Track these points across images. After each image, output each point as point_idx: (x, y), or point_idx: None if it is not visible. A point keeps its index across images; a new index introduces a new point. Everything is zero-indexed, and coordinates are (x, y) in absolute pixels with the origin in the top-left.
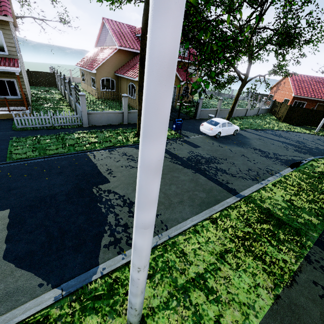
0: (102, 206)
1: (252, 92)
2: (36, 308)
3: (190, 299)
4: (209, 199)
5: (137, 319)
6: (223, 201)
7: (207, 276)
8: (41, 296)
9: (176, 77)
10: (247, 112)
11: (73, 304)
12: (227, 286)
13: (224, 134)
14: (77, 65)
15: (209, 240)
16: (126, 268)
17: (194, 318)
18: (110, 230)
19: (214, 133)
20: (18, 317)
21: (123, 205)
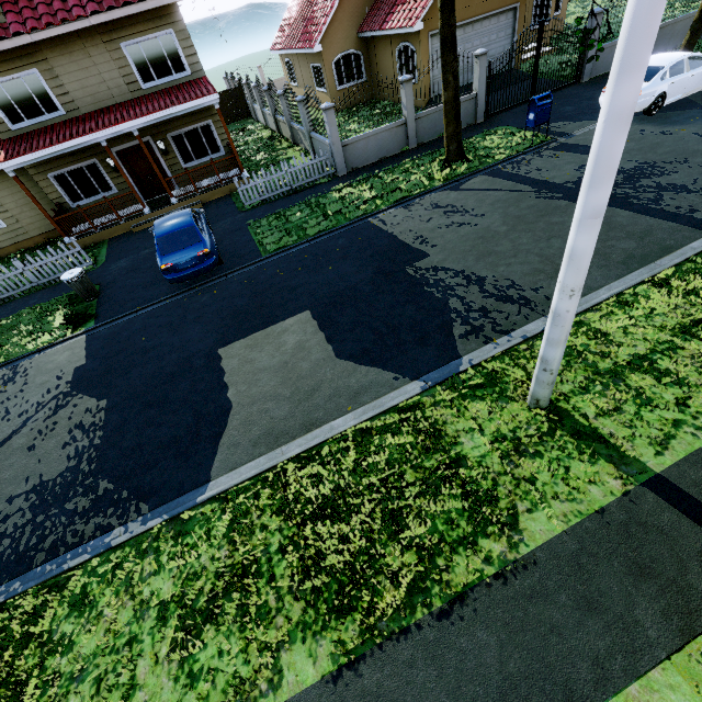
0: (432, 291)
1: None
2: (403, 396)
3: (626, 383)
4: (646, 250)
5: (549, 393)
6: (682, 247)
7: (656, 358)
8: (402, 388)
9: None
10: None
11: (446, 393)
12: (699, 366)
13: (676, 98)
14: (275, 48)
15: (653, 311)
16: (504, 358)
17: (636, 401)
18: (459, 317)
19: (646, 103)
20: (389, 403)
21: (468, 284)
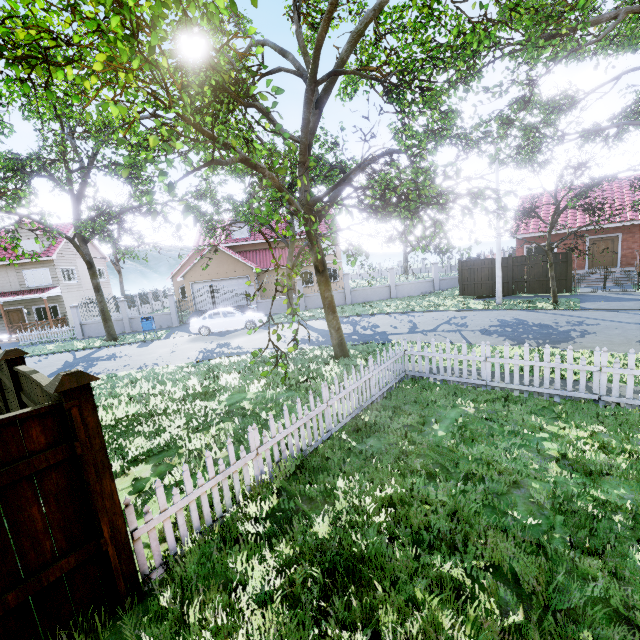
0: None
1: (503, 249)
2: None
3: None
4: None
5: None
6: None
7: None
8: None
9: (245, 264)
10: (393, 291)
11: None
12: None
13: (221, 330)
14: None
15: None
16: None
17: None
18: None
19: (196, 329)
20: None
21: None
